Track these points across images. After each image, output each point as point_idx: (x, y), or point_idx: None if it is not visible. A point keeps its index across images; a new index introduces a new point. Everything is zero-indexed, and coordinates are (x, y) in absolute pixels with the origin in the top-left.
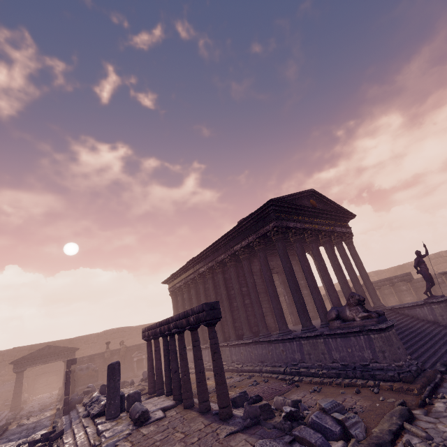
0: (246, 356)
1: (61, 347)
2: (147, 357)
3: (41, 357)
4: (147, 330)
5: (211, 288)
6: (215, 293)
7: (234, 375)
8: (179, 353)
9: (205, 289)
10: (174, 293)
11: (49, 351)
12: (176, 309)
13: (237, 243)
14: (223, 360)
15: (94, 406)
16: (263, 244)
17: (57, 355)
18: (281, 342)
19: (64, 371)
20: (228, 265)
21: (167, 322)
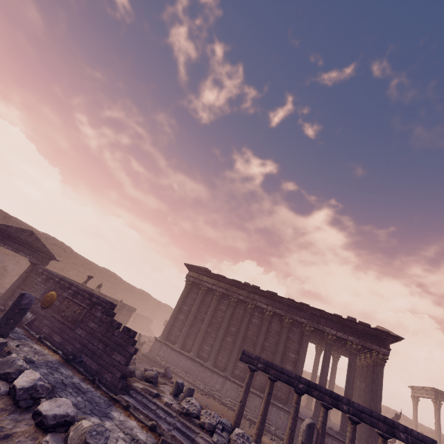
0: (285, 424)
1: (41, 243)
2: (245, 388)
3: (19, 241)
4: (262, 362)
5: (265, 330)
6: (265, 337)
7: (269, 436)
8: (353, 443)
9: (250, 321)
10: (192, 285)
11: (27, 239)
12: (184, 300)
13: (332, 327)
14: (247, 405)
15: (243, 442)
16: (360, 352)
17: (32, 251)
18: (342, 443)
19: (25, 274)
20: (307, 333)
21: (333, 395)
